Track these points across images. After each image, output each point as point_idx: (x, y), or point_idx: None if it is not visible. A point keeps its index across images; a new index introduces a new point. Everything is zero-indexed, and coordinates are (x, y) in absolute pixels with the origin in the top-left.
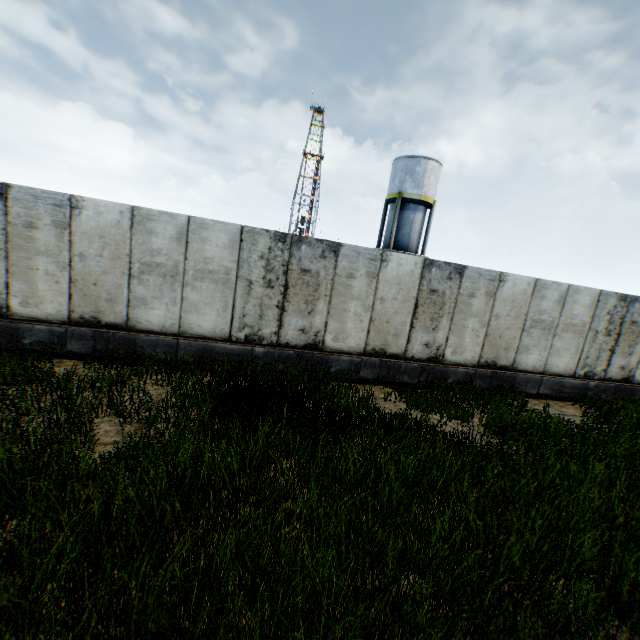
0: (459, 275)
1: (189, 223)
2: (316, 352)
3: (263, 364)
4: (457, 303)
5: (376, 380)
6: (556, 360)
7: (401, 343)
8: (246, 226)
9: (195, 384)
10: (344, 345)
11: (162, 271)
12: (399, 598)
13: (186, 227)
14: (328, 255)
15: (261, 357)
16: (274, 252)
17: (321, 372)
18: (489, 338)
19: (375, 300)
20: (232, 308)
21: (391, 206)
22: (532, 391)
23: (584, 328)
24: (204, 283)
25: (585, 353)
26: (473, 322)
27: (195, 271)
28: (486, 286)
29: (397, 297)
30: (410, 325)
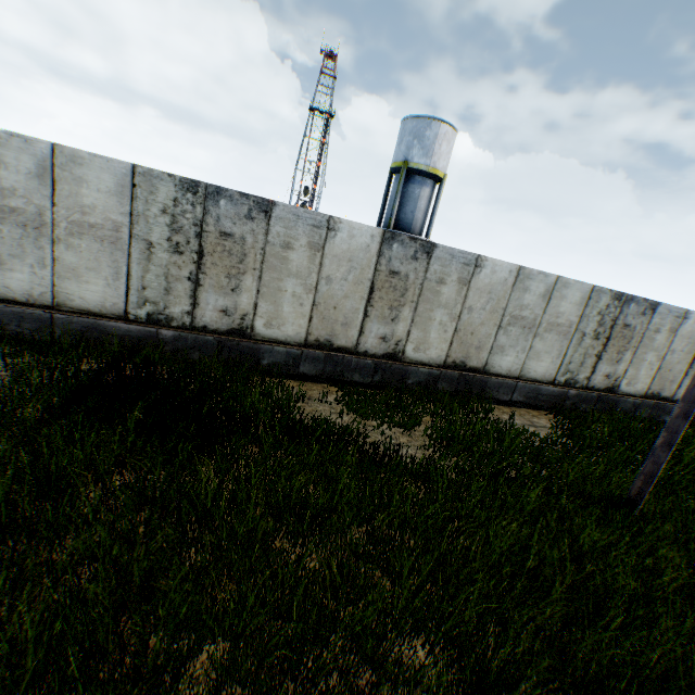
0: (427, 255)
1: (55, 154)
2: (243, 340)
3: (173, 351)
4: (423, 290)
5: (320, 377)
6: (535, 364)
7: (352, 334)
8: (140, 166)
9: (44, 372)
10: (280, 333)
11: (21, 219)
12: (158, 692)
13: (51, 159)
14: (257, 216)
15: (170, 342)
16: (182, 206)
17: (246, 364)
18: (459, 334)
19: (319, 279)
20: (127, 277)
21: (395, 177)
22: (505, 398)
23: (571, 329)
24: (84, 241)
25: (569, 358)
26: (441, 314)
27: (70, 223)
28: (459, 271)
29: (348, 277)
30: (364, 313)
